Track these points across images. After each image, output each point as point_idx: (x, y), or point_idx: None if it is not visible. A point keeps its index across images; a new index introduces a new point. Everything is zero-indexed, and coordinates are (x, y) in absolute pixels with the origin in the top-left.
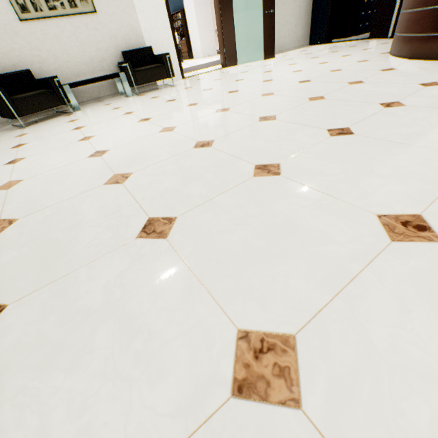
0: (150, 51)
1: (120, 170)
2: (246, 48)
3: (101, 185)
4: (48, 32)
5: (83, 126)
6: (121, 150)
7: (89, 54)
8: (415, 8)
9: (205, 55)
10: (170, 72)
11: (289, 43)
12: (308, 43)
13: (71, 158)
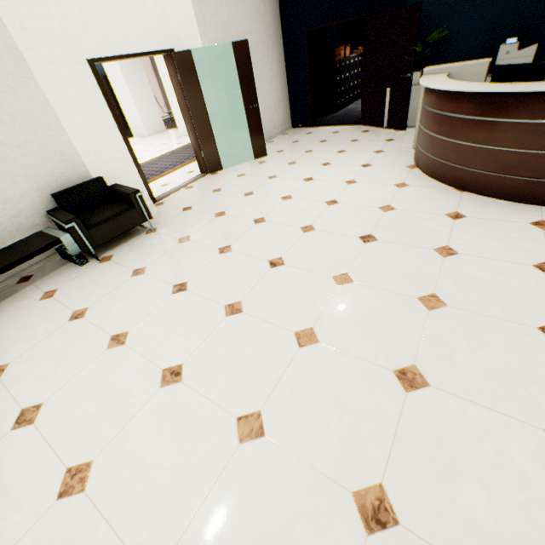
0: (102, 185)
1: None
2: (227, 145)
3: None
4: None
5: (38, 408)
6: None
7: None
8: (454, 139)
9: (151, 133)
10: (144, 213)
11: (272, 129)
12: (291, 125)
13: None
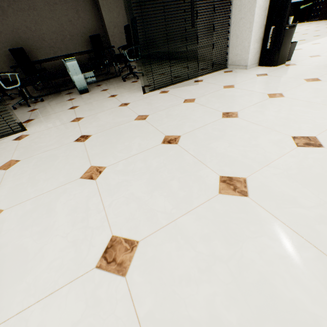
0: None
1: None
2: None
3: None
4: None
5: None
6: None
7: None
8: None
9: None
10: None
11: None
12: None
13: None
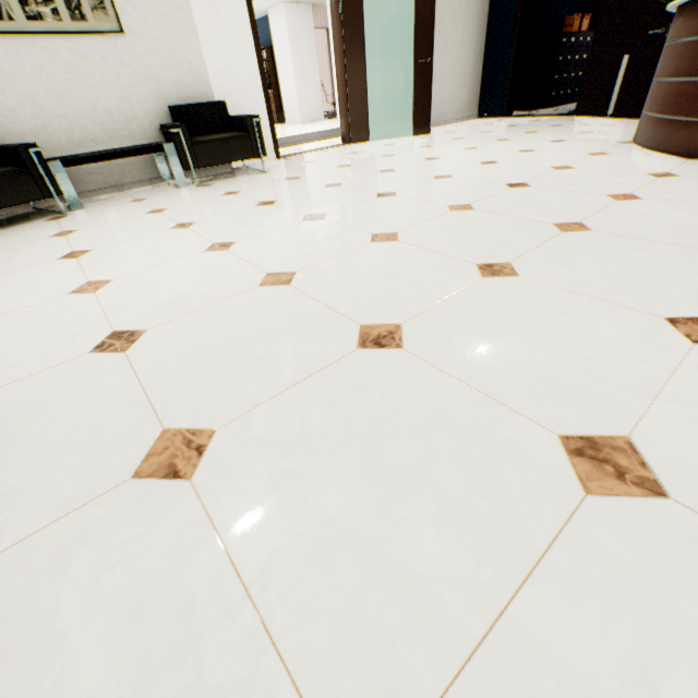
0: (223, 109)
1: (177, 412)
2: (382, 115)
3: (125, 477)
4: (23, 60)
5: (86, 251)
6: (175, 336)
7: (105, 106)
8: (695, 76)
9: (306, 120)
10: (258, 147)
11: (448, 112)
12: (477, 114)
13: (48, 350)
